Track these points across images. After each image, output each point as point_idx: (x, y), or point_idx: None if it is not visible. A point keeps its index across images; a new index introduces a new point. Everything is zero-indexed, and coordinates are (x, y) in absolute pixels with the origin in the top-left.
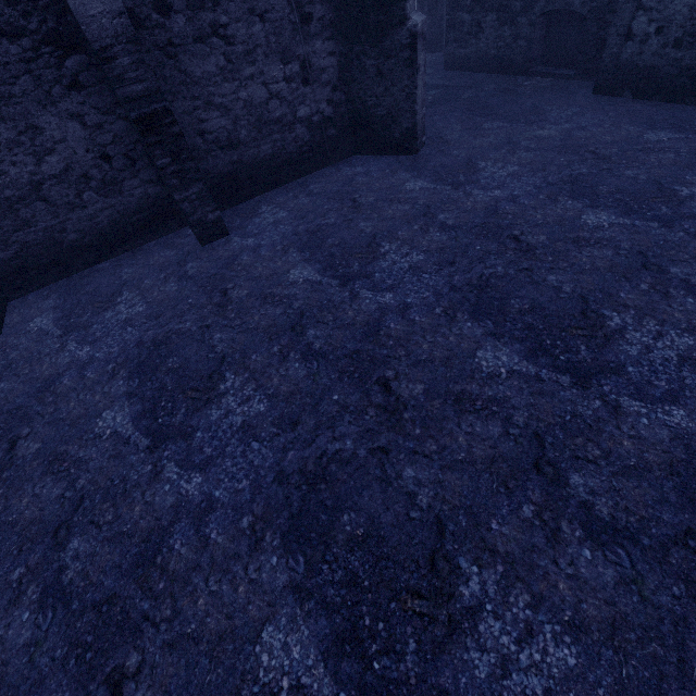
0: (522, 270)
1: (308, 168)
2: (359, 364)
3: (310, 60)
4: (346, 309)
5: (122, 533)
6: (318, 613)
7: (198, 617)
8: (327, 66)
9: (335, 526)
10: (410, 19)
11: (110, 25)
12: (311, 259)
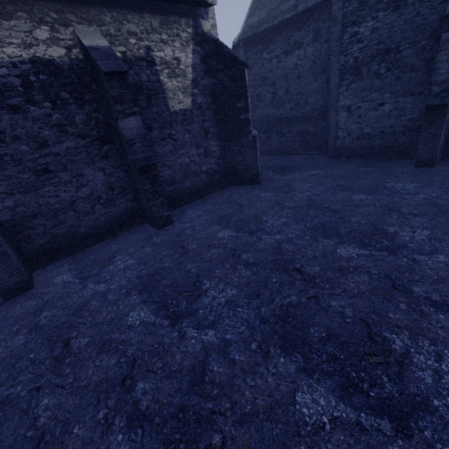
0: (337, 218)
1: (206, 193)
2: (279, 264)
3: (208, 148)
4: (258, 244)
5: (173, 371)
6: (323, 378)
7: (249, 401)
8: (215, 150)
9: (308, 335)
10: (252, 132)
11: (135, 132)
12: (227, 227)
